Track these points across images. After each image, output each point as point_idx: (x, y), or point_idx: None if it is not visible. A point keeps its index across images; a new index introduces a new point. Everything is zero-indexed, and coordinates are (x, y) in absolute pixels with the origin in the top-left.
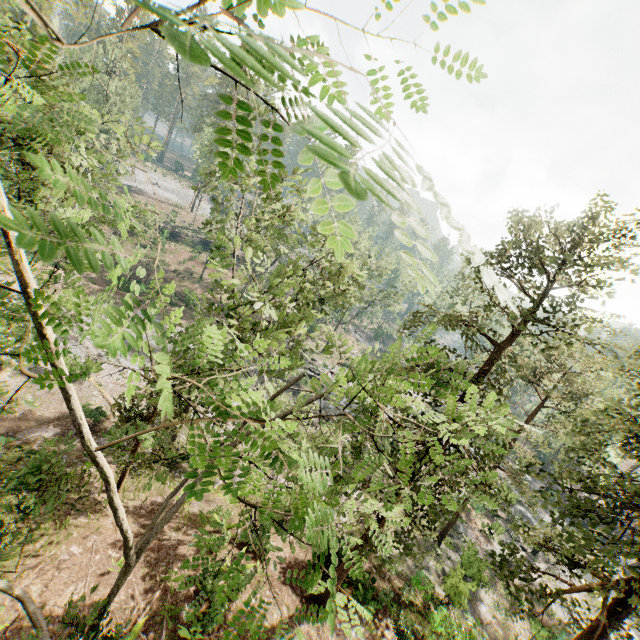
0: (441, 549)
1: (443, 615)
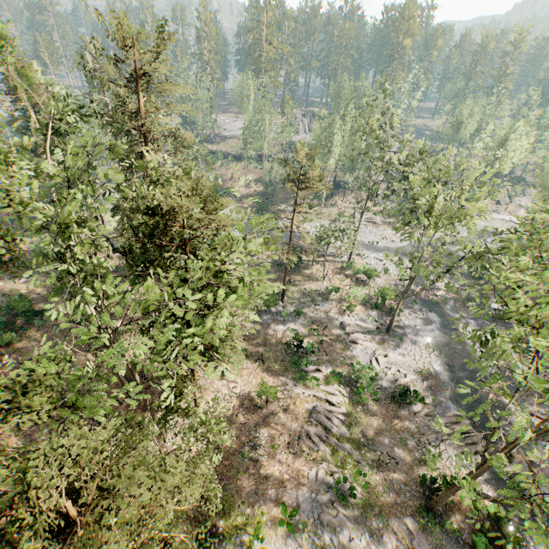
0: (284, 304)
1: None
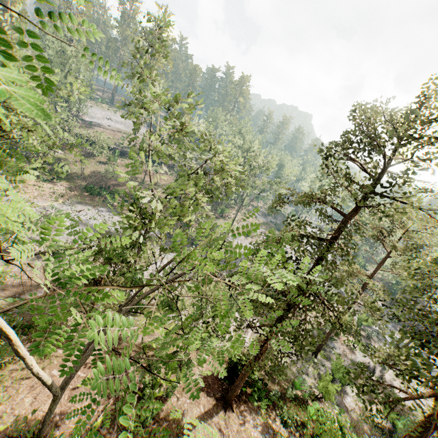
0: (317, 359)
1: (315, 409)
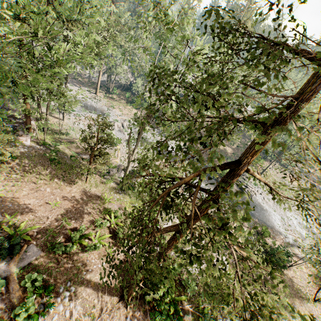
0: None
1: None
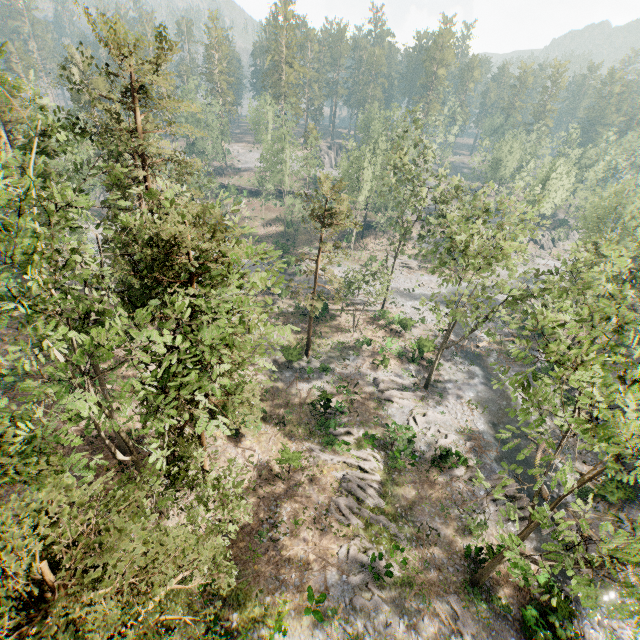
0: (308, 359)
1: None
